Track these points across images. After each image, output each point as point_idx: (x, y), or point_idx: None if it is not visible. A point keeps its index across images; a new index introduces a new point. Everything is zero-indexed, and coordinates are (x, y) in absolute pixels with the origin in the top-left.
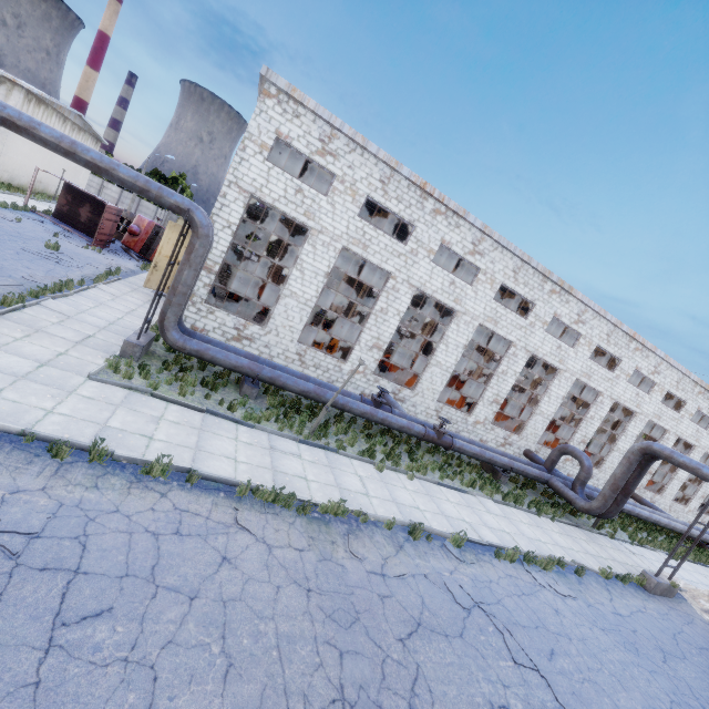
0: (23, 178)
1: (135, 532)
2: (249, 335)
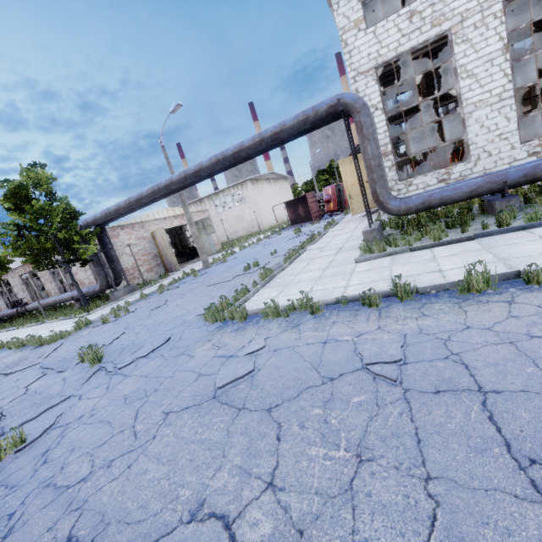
0: (273, 221)
1: (516, 341)
2: (458, 177)
